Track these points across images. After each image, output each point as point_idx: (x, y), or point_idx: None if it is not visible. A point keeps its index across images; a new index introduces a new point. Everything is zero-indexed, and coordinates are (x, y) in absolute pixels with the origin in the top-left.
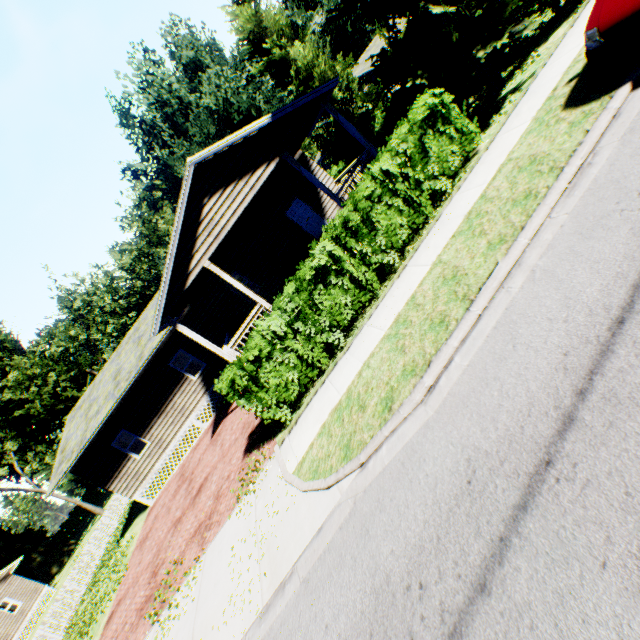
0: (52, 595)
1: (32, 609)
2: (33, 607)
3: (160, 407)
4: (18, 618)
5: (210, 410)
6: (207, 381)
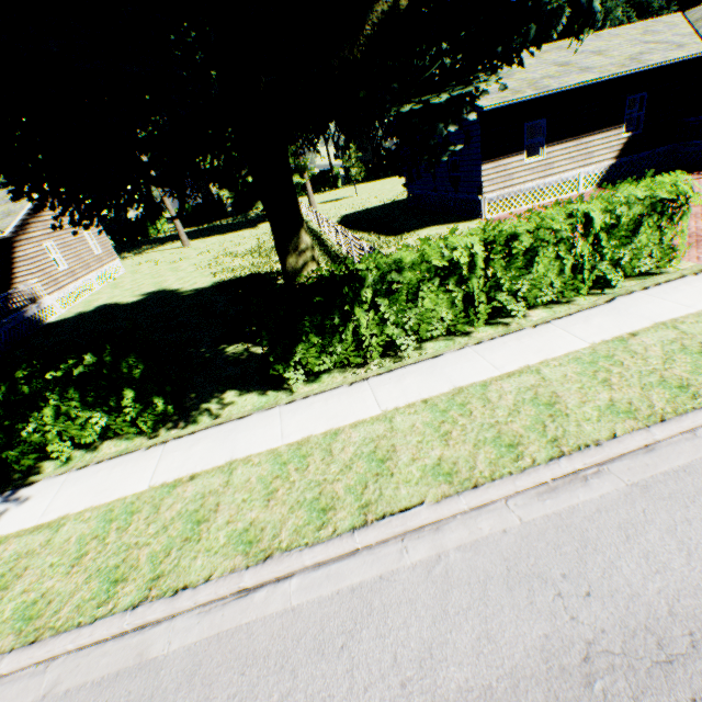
0: (121, 272)
1: (108, 265)
2: (109, 265)
3: (582, 132)
4: (97, 260)
5: (596, 180)
6: (625, 149)
